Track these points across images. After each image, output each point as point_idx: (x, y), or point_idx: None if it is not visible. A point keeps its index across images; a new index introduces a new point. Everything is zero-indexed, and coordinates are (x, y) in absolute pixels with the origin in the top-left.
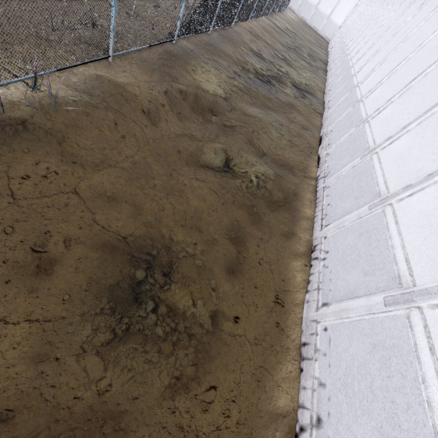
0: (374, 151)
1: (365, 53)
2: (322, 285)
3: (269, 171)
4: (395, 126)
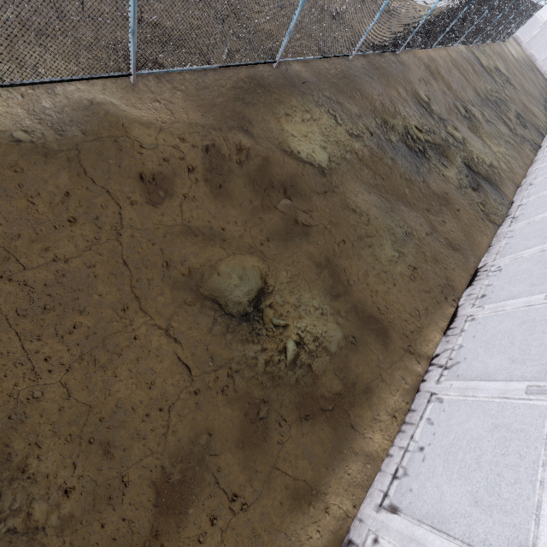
0: None
1: None
2: None
3: (333, 332)
4: None
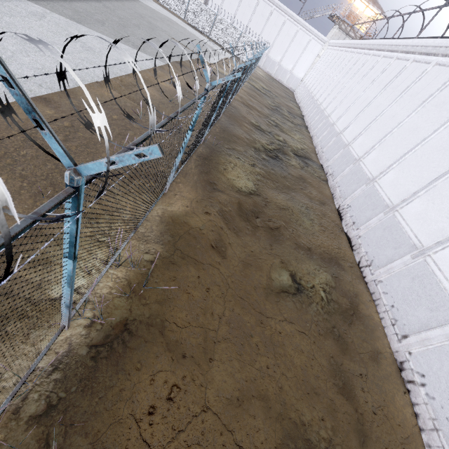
0: (427, 254)
1: (351, 123)
2: (438, 423)
3: (328, 276)
4: (437, 227)
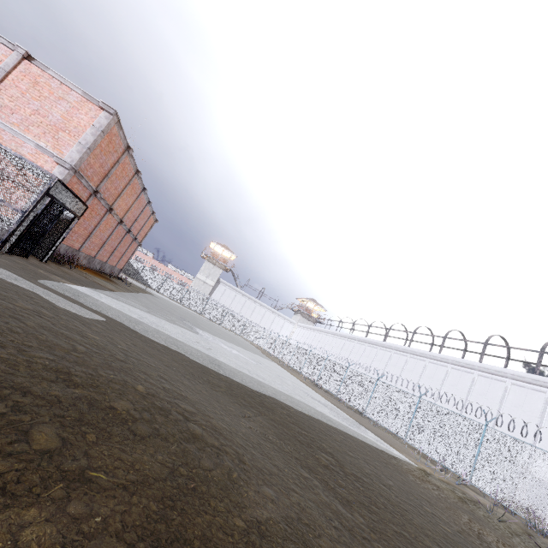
0: None
1: None
2: None
3: None
4: None
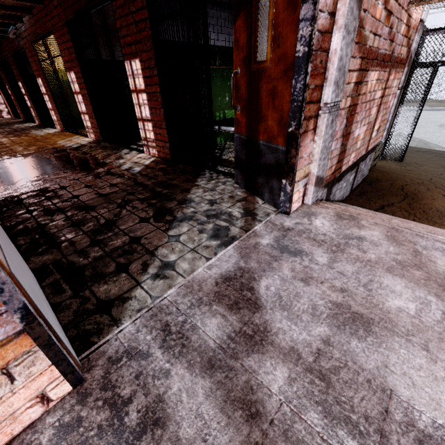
0: None
1: None
2: None
3: None
4: None
